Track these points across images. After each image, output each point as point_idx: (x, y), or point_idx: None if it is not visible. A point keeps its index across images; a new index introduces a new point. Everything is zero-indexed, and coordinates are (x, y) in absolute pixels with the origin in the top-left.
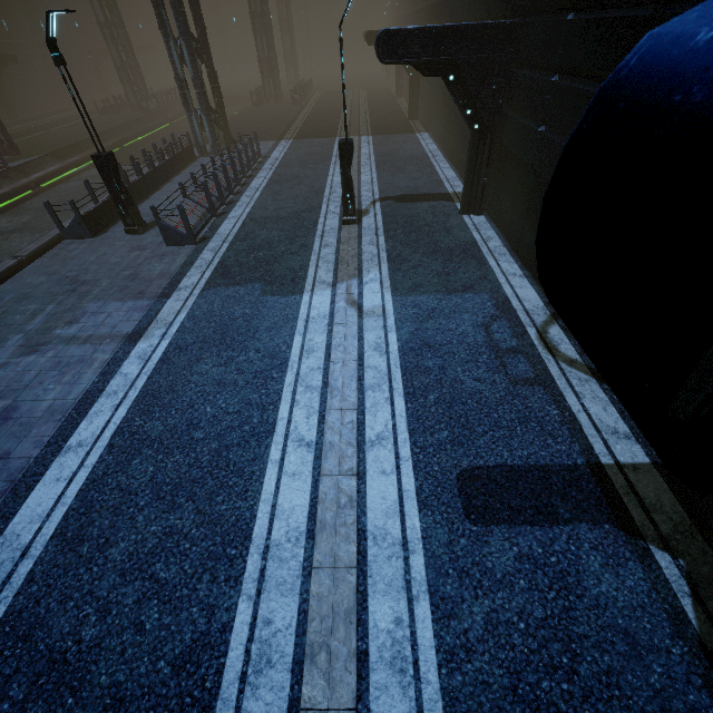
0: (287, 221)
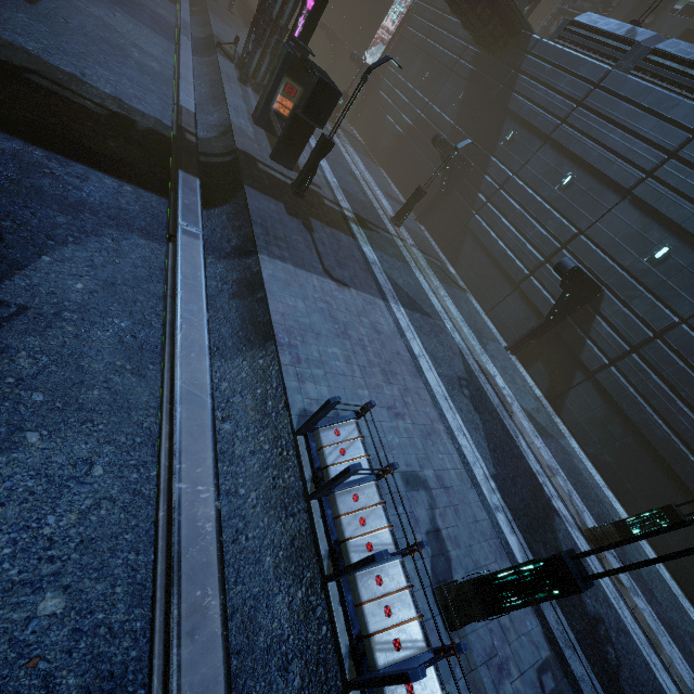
0: None
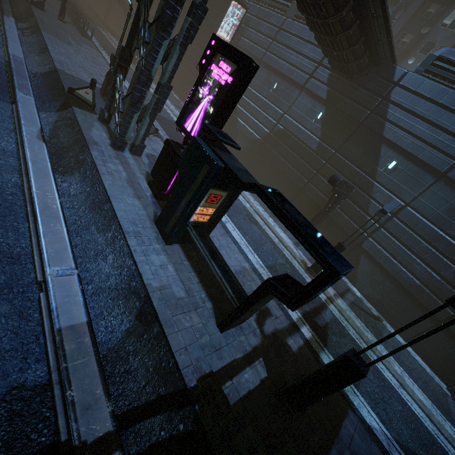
0: (113, 52)
